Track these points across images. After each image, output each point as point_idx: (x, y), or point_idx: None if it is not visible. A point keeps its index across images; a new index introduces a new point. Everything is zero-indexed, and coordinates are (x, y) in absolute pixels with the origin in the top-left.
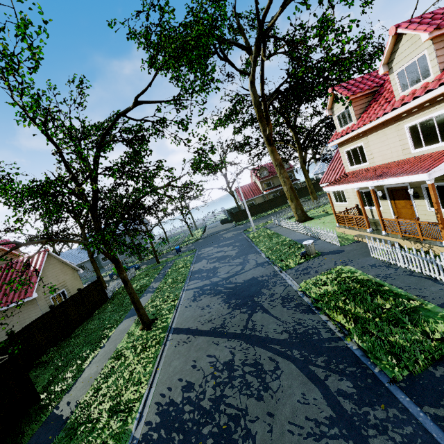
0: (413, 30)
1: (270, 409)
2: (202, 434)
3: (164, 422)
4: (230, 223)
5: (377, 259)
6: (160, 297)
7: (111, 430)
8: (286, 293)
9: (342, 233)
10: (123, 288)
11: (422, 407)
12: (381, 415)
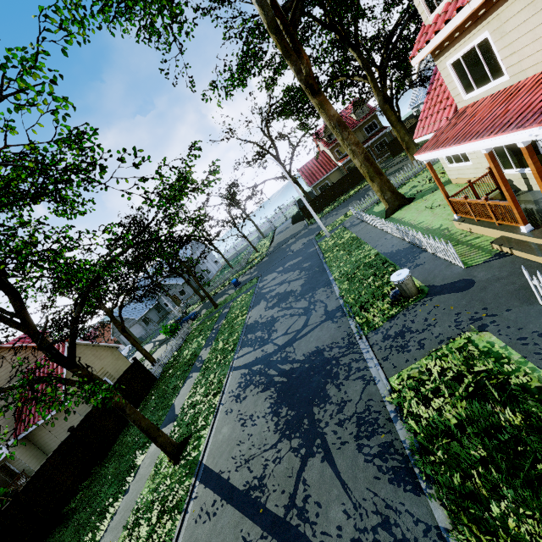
0: None
1: None
2: None
3: None
4: (302, 220)
5: None
6: (202, 386)
7: None
8: (366, 405)
9: (466, 232)
10: (173, 360)
11: None
12: None
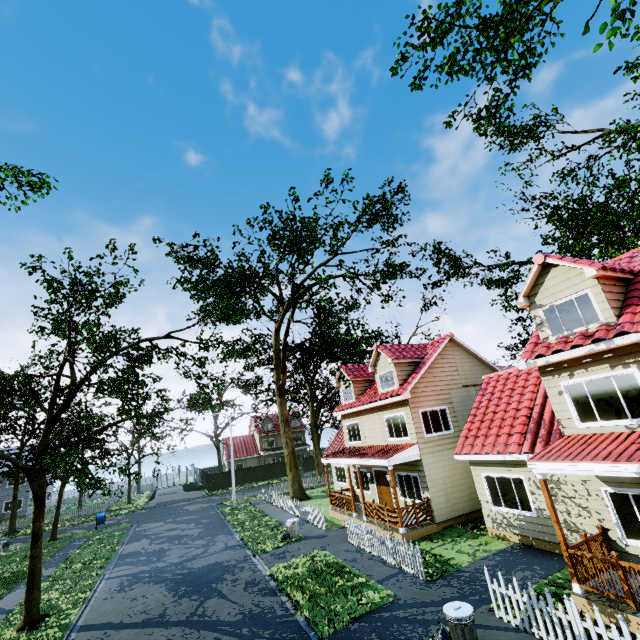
0: (385, 353)
1: None
2: None
3: None
4: (200, 490)
5: (352, 545)
6: (58, 587)
7: None
8: (253, 578)
9: (333, 517)
10: None
11: None
12: None
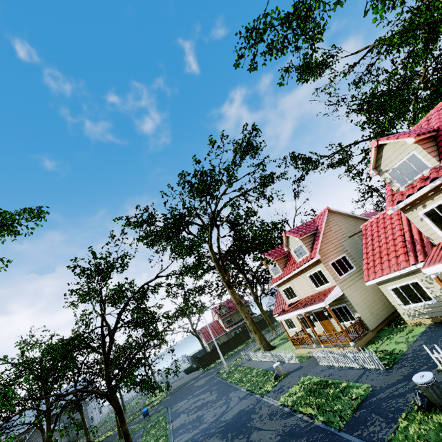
0: (292, 235)
1: None
2: None
3: None
4: (197, 370)
5: (323, 366)
6: None
7: None
8: (271, 411)
9: (299, 353)
10: None
11: (353, 434)
12: None
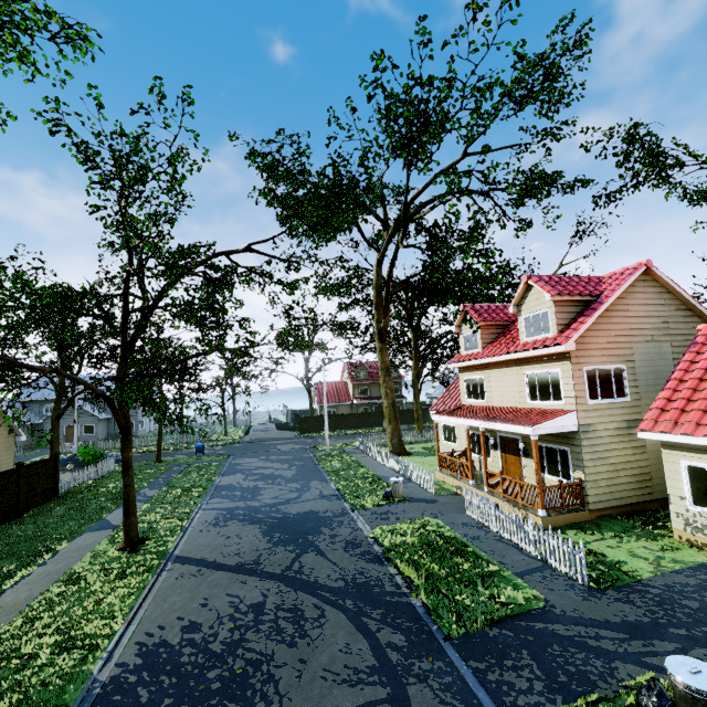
0: (540, 287)
1: (303, 656)
2: (206, 678)
3: (149, 663)
4: (292, 431)
5: (471, 518)
6: (158, 511)
7: (57, 669)
8: (354, 537)
9: (441, 480)
10: (87, 486)
11: (467, 661)
12: (426, 666)
